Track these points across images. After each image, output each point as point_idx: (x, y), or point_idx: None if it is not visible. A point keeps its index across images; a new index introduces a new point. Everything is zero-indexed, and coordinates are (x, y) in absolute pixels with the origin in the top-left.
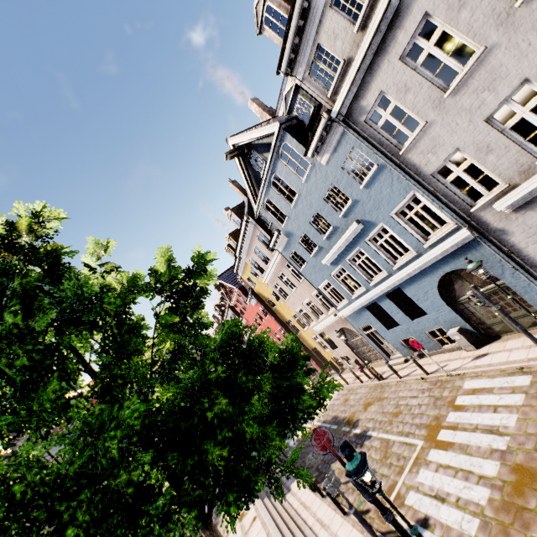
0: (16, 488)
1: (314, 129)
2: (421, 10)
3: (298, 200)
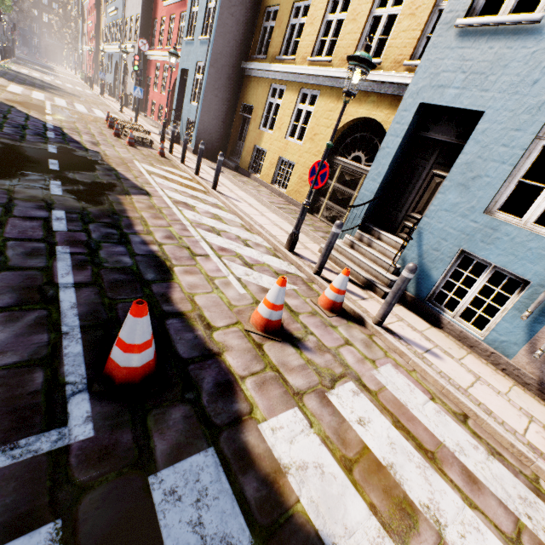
0: None
1: None
2: None
3: None
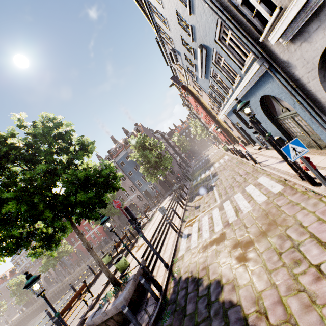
0: None
1: None
2: None
3: (168, 24)
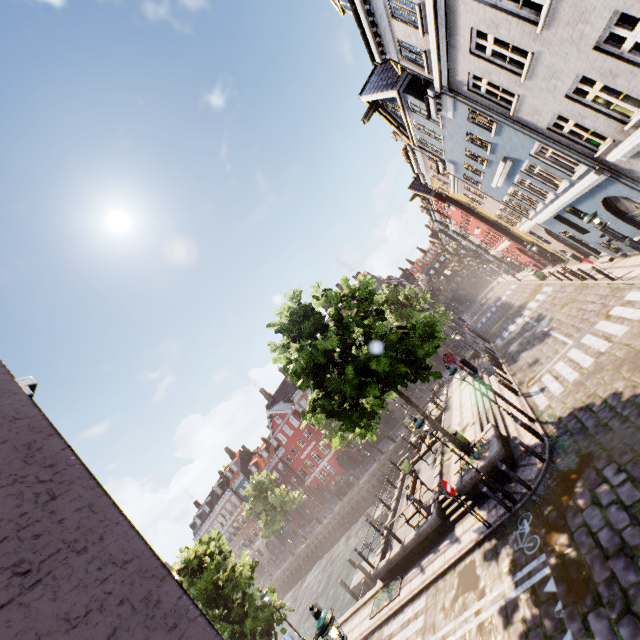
0: (333, 386)
1: (425, 104)
2: (466, 26)
3: (445, 140)
